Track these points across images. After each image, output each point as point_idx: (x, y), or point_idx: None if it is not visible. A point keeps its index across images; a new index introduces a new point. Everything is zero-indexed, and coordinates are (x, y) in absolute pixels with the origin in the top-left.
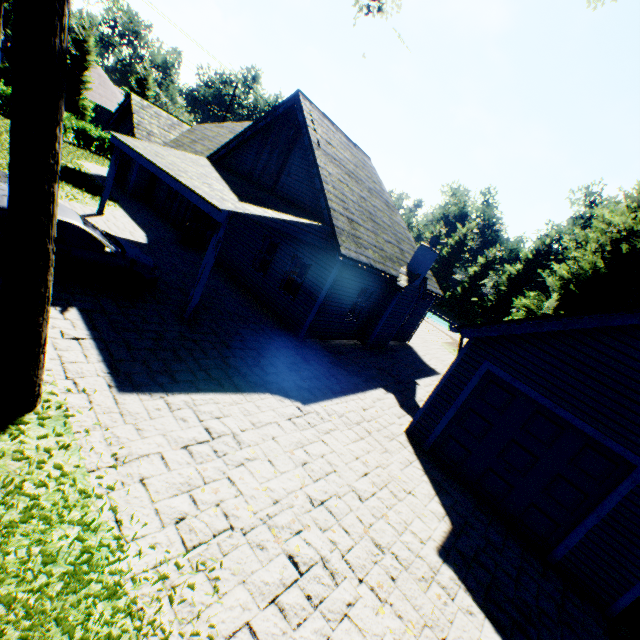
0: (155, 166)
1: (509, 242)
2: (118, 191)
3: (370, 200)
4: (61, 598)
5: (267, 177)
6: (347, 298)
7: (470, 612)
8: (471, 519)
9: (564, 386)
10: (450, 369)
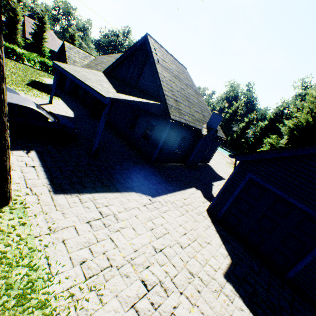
0: (74, 77)
1: (261, 110)
2: (60, 92)
3: (186, 90)
4: (14, 309)
5: (132, 80)
6: (175, 141)
7: (241, 309)
8: (242, 257)
9: (293, 186)
10: (229, 177)
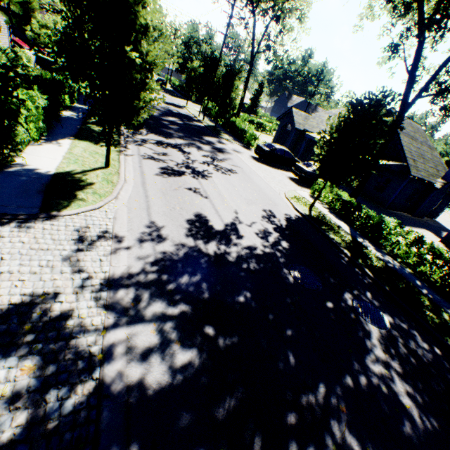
0: None
1: None
2: None
3: (421, 148)
4: None
5: None
6: (407, 193)
7: None
8: None
9: None
10: None
